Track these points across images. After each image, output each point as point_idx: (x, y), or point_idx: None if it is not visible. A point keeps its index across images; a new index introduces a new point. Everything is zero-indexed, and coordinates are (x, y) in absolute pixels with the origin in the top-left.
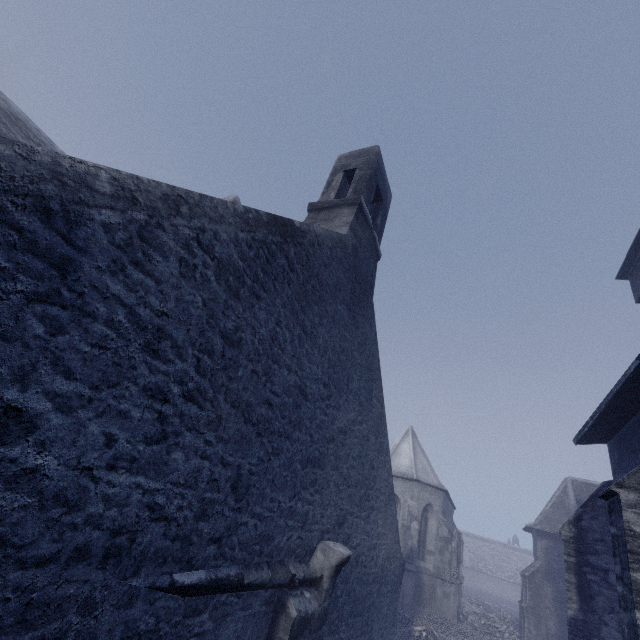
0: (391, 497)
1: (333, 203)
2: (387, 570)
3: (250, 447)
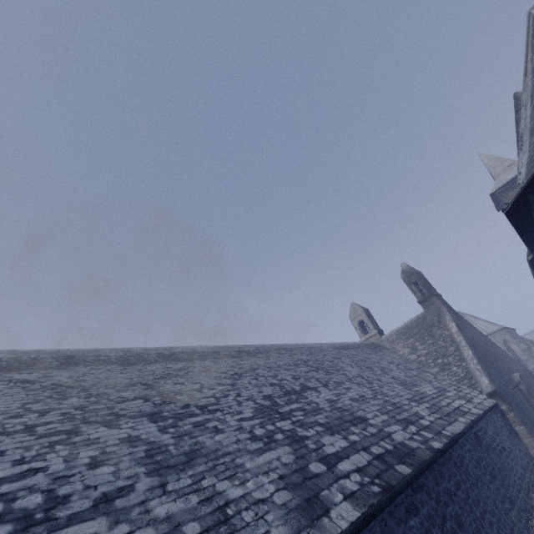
0: (507, 354)
1: (426, 298)
2: (526, 374)
3: (494, 366)
